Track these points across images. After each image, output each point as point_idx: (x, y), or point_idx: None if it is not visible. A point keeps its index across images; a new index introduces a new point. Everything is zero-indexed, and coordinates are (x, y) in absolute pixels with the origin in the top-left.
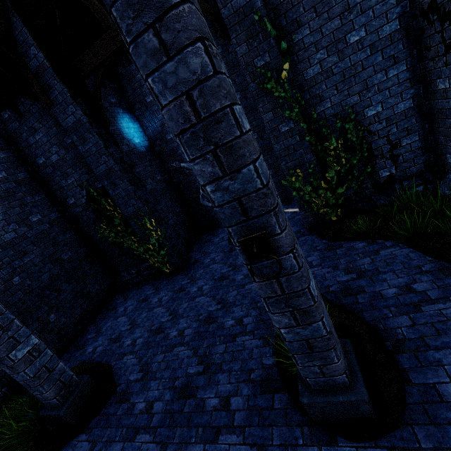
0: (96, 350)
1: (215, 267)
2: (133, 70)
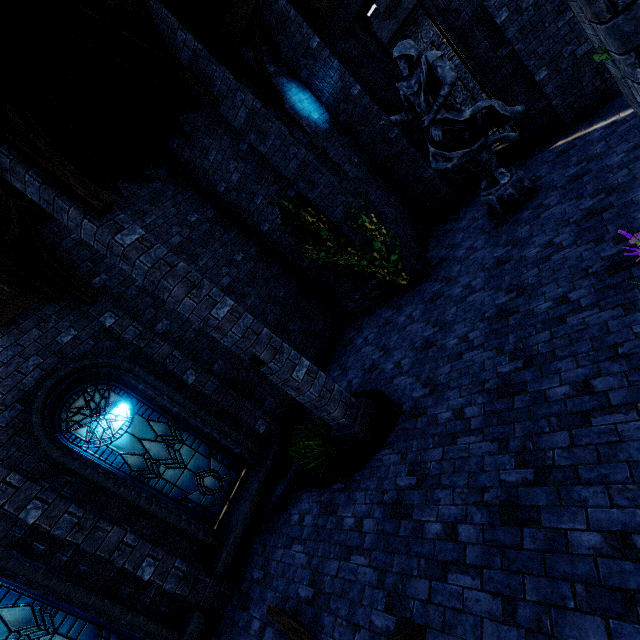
0: (352, 383)
1: (480, 255)
2: (283, 6)
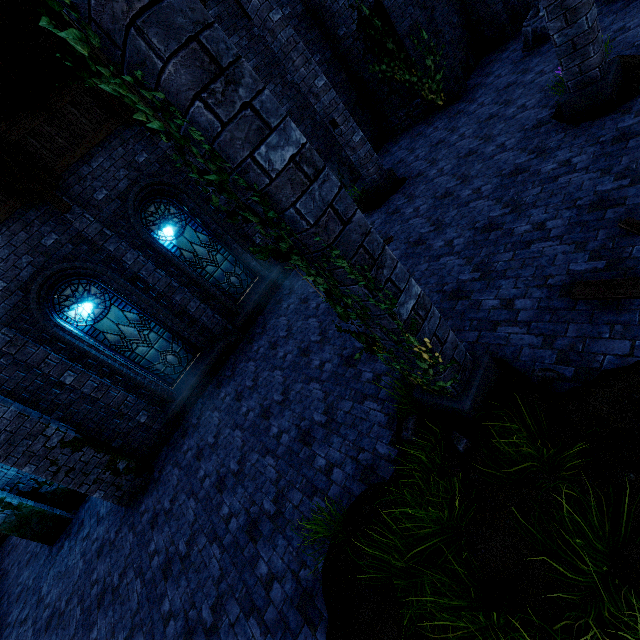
0: None
1: (501, 81)
2: None
